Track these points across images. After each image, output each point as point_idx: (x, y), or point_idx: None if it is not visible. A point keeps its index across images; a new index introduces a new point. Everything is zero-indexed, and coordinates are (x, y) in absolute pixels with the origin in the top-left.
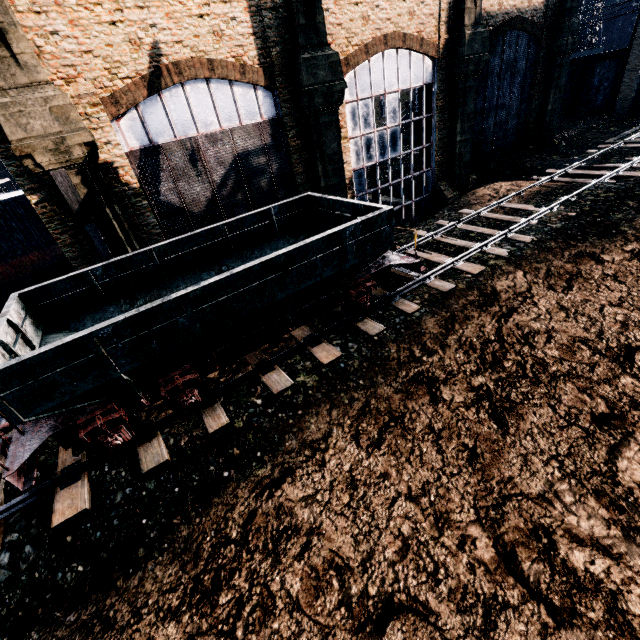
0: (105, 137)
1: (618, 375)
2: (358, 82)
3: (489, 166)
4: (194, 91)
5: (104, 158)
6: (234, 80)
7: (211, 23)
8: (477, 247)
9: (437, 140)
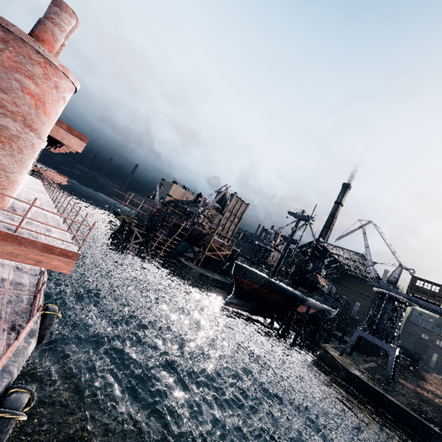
0: None
1: None
2: None
3: None
4: None
5: None
6: None
7: None
8: None
9: None
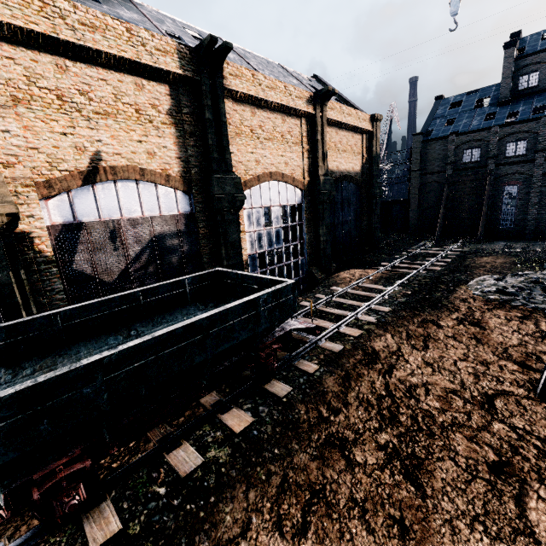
0: (29, 211)
1: (490, 421)
2: (252, 197)
3: (343, 258)
4: (124, 187)
5: (22, 228)
6: (159, 184)
7: (147, 147)
8: (352, 315)
9: (307, 239)
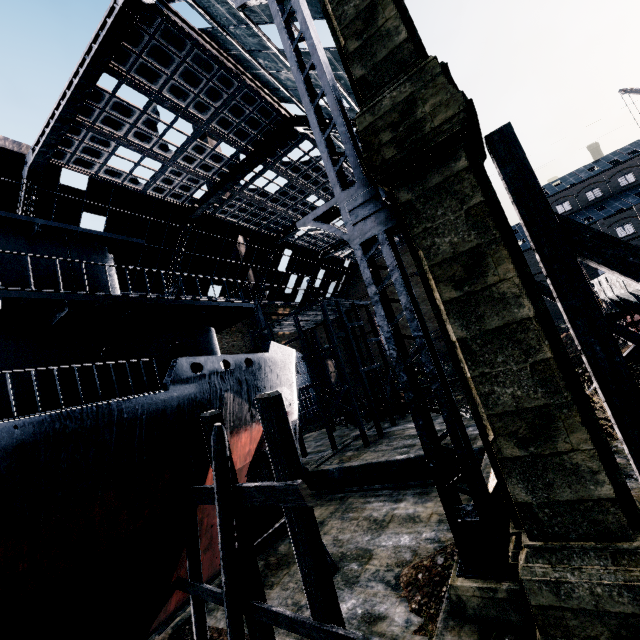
0: None
1: None
2: None
3: None
4: None
5: None
6: None
7: None
8: None
9: None
